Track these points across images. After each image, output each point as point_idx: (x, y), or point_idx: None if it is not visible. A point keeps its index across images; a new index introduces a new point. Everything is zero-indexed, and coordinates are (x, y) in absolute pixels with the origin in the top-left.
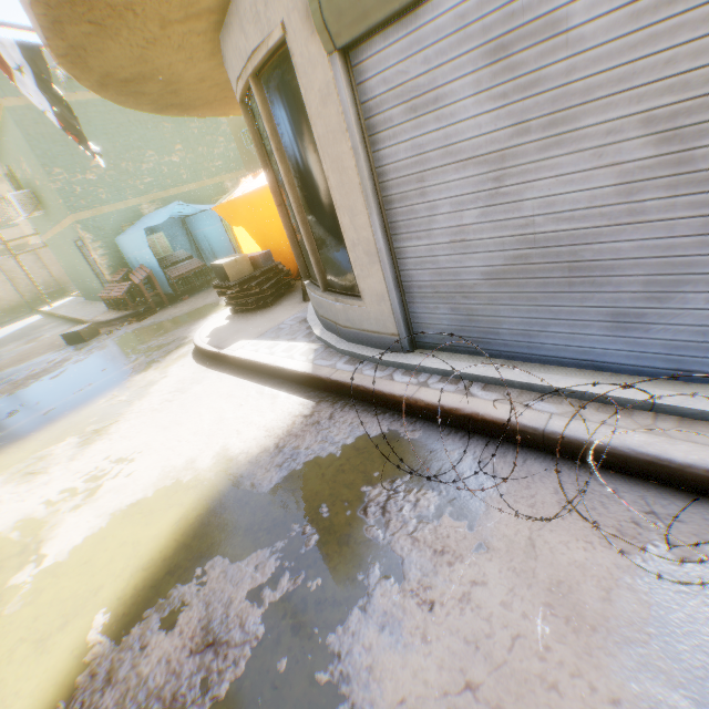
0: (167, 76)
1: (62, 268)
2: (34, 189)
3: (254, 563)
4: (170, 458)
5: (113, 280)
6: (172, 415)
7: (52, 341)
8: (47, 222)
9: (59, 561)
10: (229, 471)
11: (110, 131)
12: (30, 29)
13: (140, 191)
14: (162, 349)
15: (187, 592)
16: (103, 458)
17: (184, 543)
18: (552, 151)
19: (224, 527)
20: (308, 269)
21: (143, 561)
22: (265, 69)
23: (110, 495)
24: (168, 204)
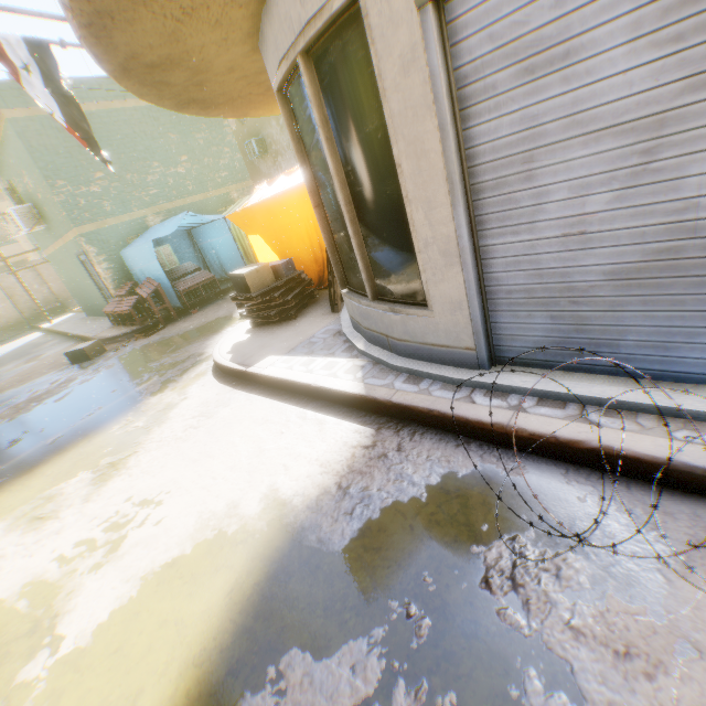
0: (196, 63)
1: (62, 284)
2: (36, 203)
3: (348, 661)
4: (205, 500)
5: (118, 295)
6: (200, 445)
7: (54, 360)
8: (48, 236)
9: (80, 646)
10: (285, 519)
11: (114, 142)
12: (41, 14)
13: (145, 202)
14: (176, 367)
15: (262, 705)
16: (123, 499)
17: (244, 625)
18: None
19: (294, 602)
20: (346, 277)
21: (192, 650)
22: (320, 42)
23: (137, 550)
24: (174, 216)
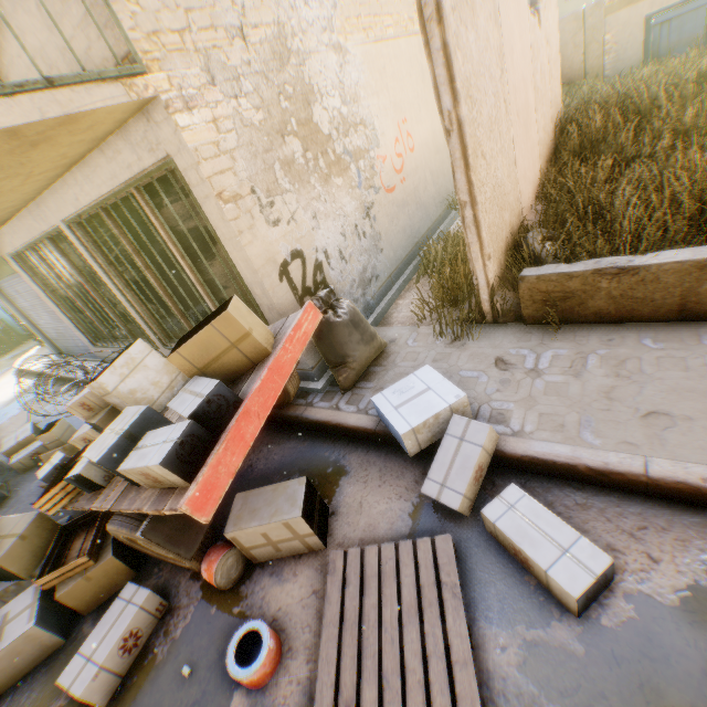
0: None
1: None
2: None
3: None
4: None
5: None
6: None
7: None
8: None
9: None
10: None
11: None
12: None
13: None
14: (6, 371)
15: None
16: None
17: None
18: (40, 311)
19: None
20: None
21: None
22: None
23: None
24: None
